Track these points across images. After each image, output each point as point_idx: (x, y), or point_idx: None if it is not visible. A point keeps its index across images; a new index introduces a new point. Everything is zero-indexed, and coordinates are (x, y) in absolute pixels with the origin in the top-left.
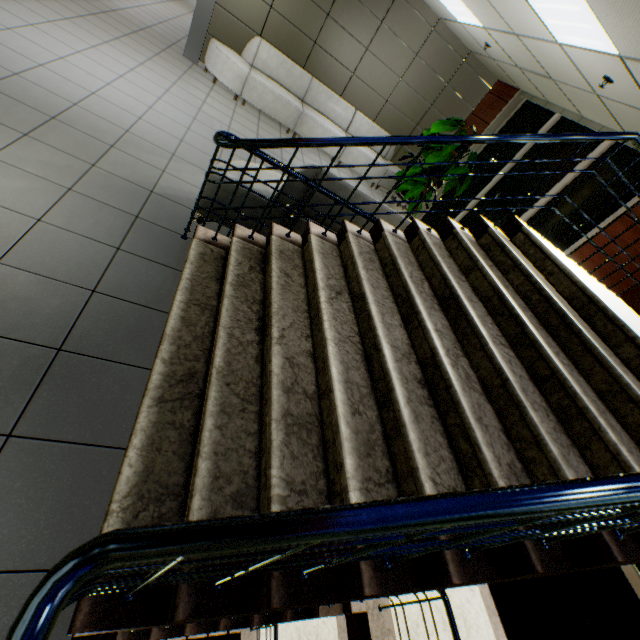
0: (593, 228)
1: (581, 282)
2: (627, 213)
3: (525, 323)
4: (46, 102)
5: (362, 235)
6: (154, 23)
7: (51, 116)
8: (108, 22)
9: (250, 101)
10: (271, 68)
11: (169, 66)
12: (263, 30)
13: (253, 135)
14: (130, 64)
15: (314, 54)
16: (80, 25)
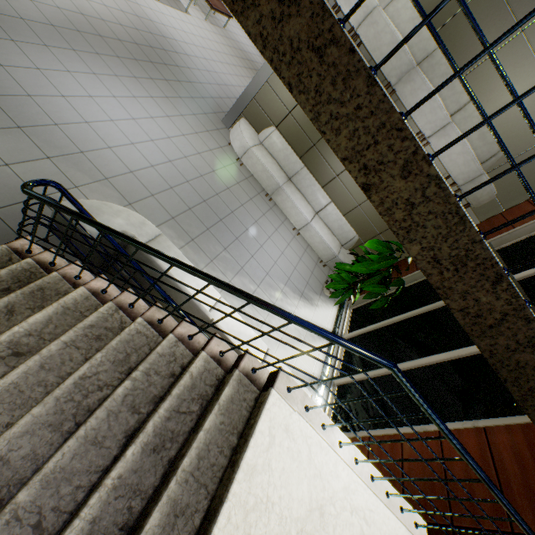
0: (457, 420)
1: (221, 505)
2: (487, 430)
3: (74, 519)
4: (30, 117)
5: (134, 308)
6: (222, 96)
7: (19, 126)
8: (174, 87)
9: (246, 164)
10: (274, 149)
11: (196, 123)
12: (280, 124)
13: (222, 187)
14: (156, 114)
15: (311, 152)
16: (143, 83)
